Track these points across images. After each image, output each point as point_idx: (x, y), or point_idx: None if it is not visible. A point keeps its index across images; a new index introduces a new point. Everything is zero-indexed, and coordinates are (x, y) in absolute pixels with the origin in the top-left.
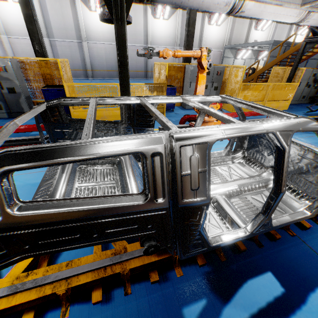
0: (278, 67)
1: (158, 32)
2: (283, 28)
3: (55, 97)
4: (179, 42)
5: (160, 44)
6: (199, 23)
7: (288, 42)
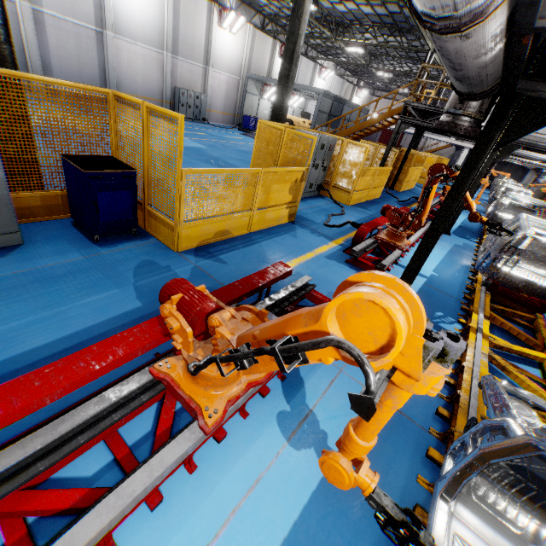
0: (368, 142)
1: (127, 8)
2: (308, 65)
3: (113, 191)
4: (172, 44)
5: (134, 37)
6: (205, 18)
7: (336, 96)
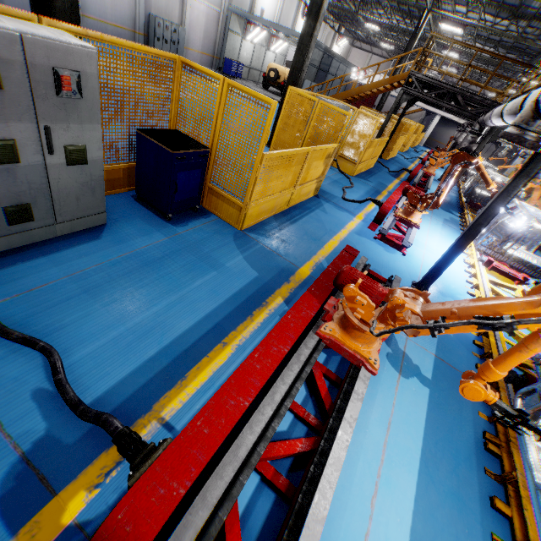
0: (367, 110)
1: None
2: (292, 3)
3: (189, 170)
4: None
5: None
6: None
7: (327, 48)
